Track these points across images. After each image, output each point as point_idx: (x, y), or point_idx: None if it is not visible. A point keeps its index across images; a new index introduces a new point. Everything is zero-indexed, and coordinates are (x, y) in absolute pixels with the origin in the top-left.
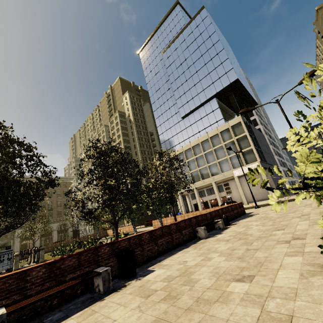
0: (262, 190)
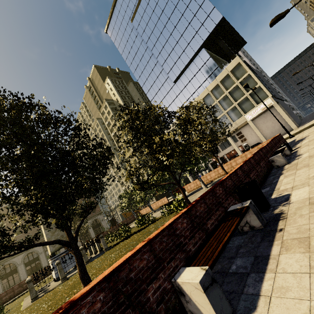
0: (278, 126)
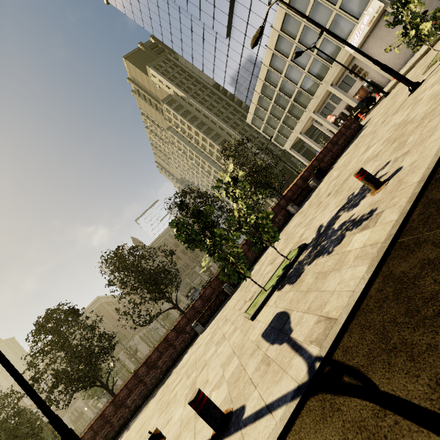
0: None
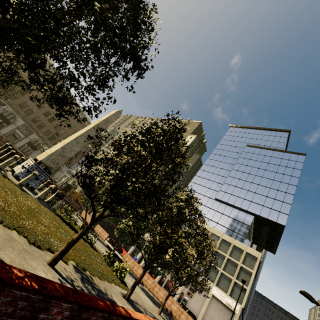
0: None
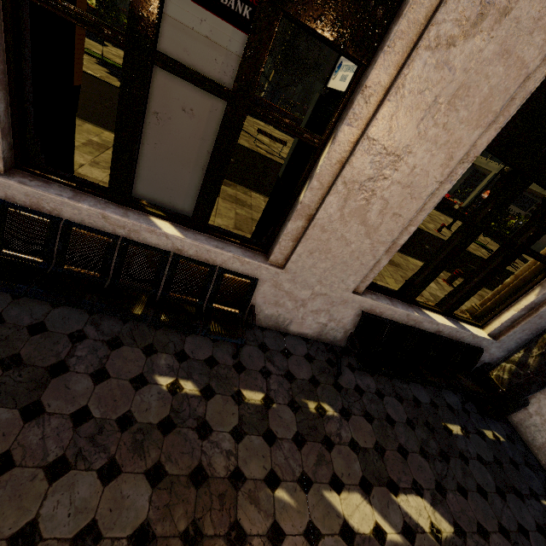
0: None
